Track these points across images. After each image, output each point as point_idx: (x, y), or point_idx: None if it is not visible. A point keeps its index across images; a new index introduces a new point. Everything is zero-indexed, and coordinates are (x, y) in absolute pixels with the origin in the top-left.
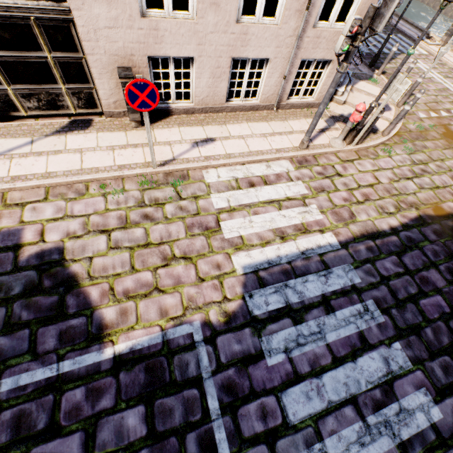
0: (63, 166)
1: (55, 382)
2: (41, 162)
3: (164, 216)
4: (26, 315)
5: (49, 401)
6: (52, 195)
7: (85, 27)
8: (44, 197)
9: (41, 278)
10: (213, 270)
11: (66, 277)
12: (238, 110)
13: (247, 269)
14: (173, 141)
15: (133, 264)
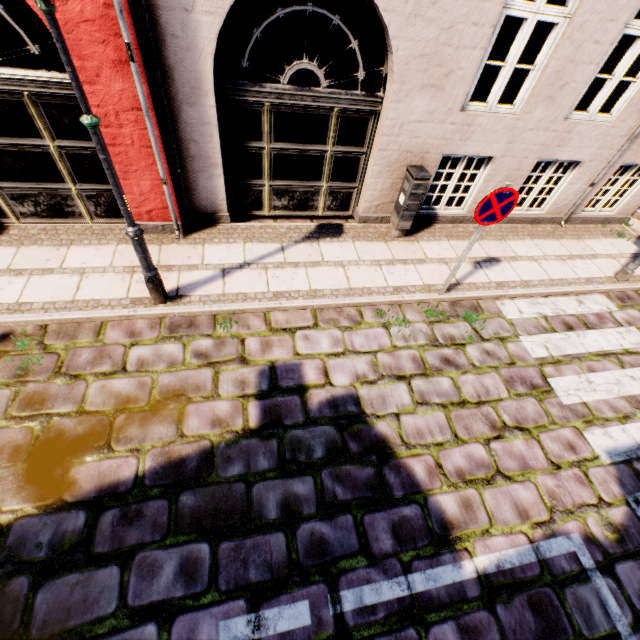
0: (327, 283)
1: (411, 607)
2: (300, 276)
3: (470, 362)
4: (341, 492)
5: (413, 639)
6: (322, 321)
7: (394, 120)
8: (313, 322)
9: (343, 438)
10: (566, 451)
11: (374, 439)
12: (515, 221)
13: (613, 456)
14: (447, 259)
15: (454, 430)
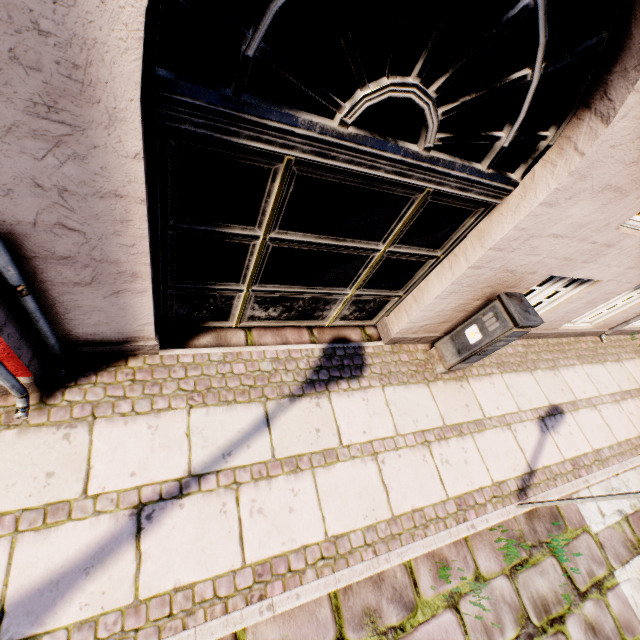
0: (355, 510)
1: None
2: (305, 497)
3: None
4: None
5: None
6: (351, 622)
7: (523, 230)
8: (334, 631)
9: None
10: None
11: None
12: (562, 335)
13: None
14: (509, 416)
15: None
